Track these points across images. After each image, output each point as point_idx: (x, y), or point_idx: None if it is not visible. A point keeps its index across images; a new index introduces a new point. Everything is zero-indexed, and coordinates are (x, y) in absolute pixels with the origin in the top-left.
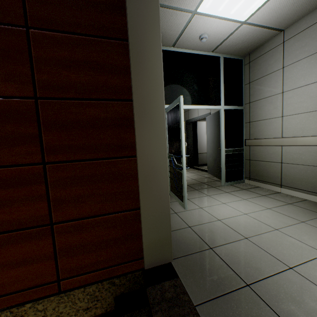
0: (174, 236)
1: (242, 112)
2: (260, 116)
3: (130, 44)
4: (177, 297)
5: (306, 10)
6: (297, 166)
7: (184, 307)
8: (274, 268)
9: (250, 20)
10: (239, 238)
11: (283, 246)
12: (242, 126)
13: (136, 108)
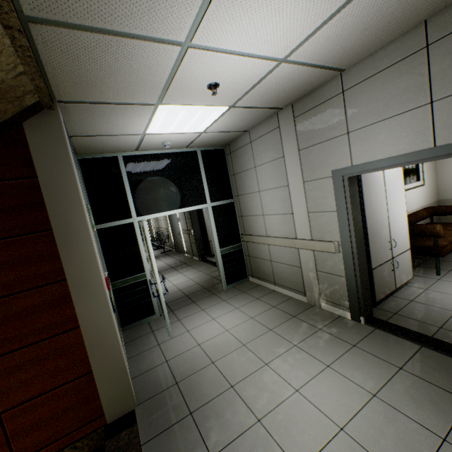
0: (147, 377)
1: (234, 204)
2: (248, 211)
3: (55, 234)
4: (129, 442)
5: (257, 122)
6: (281, 264)
7: (132, 449)
8: (220, 390)
9: (208, 131)
10: (207, 364)
11: (239, 364)
12: (236, 220)
13: (72, 286)
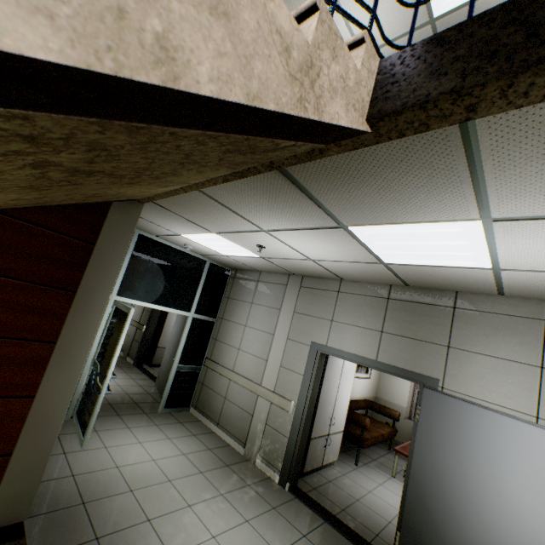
0: (45, 487)
1: (214, 324)
2: (225, 338)
3: (77, 297)
4: None
5: (272, 271)
6: (234, 405)
7: None
8: (135, 520)
9: (231, 257)
10: (124, 491)
11: (161, 499)
12: (208, 340)
13: (57, 351)
